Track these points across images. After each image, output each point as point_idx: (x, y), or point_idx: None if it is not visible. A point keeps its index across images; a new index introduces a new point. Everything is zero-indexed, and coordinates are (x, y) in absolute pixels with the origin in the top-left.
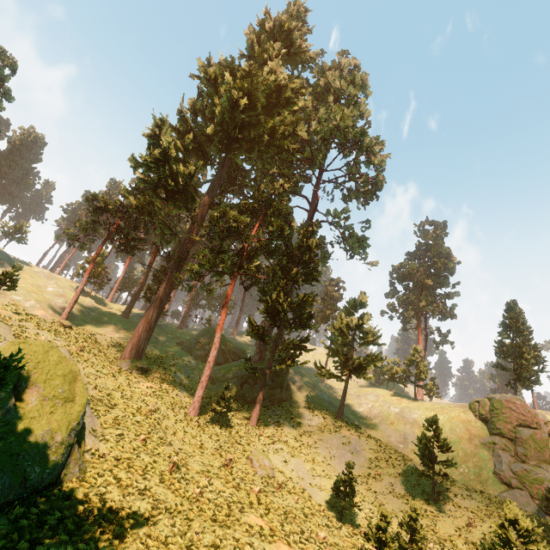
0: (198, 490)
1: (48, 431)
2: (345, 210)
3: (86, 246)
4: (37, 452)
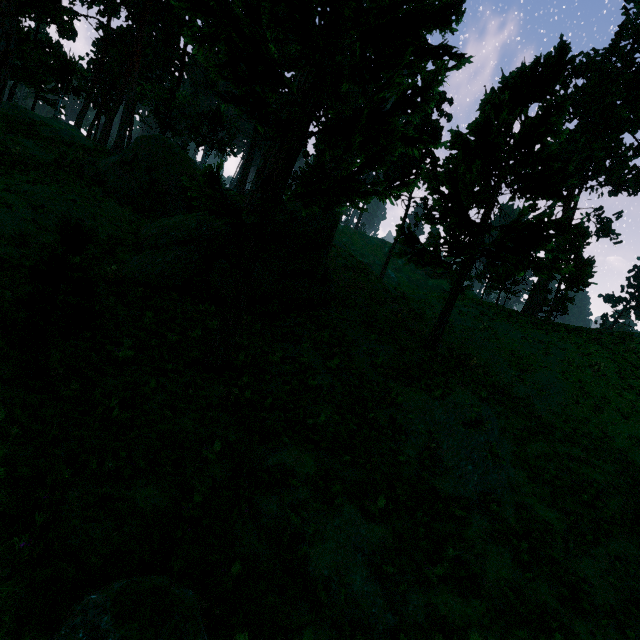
0: None
1: None
2: None
3: None
4: None
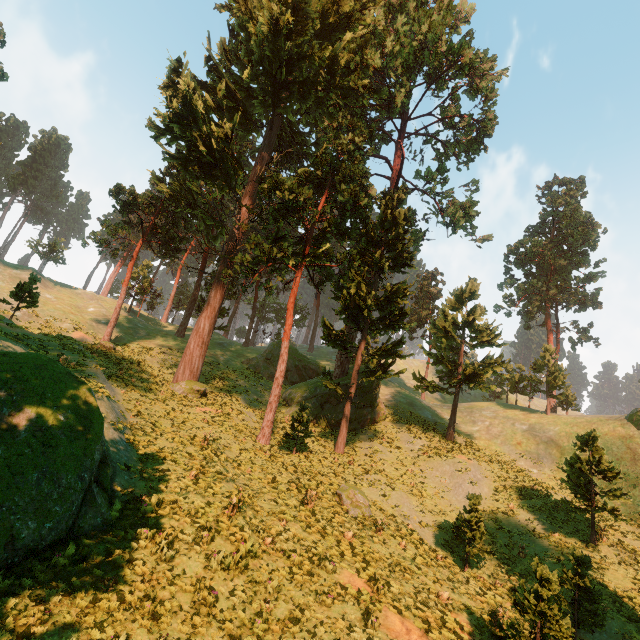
0: (269, 539)
1: (45, 472)
2: (442, 169)
3: (118, 251)
4: (29, 501)
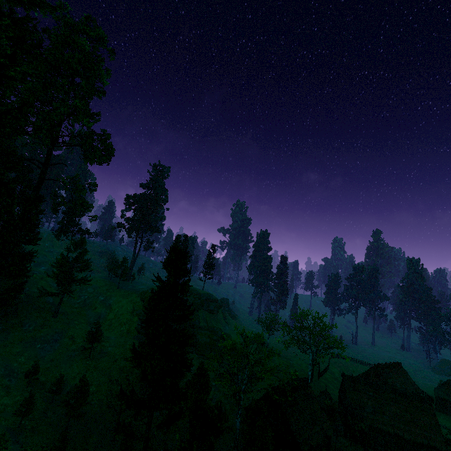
0: None
1: None
2: (76, 175)
3: None
4: None
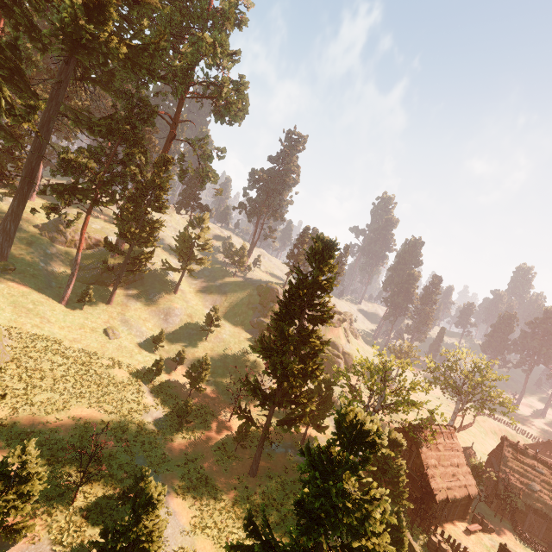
0: (75, 354)
1: None
2: (205, 137)
3: None
4: None
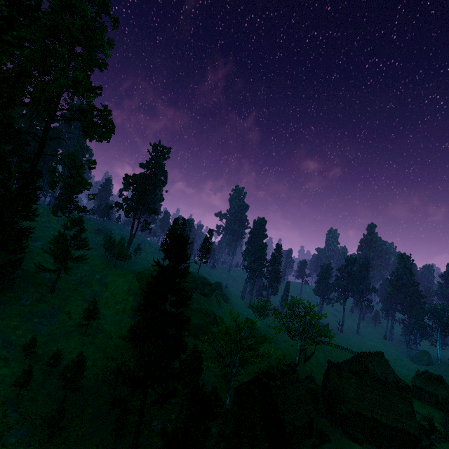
0: None
1: None
2: (75, 152)
3: None
4: None
